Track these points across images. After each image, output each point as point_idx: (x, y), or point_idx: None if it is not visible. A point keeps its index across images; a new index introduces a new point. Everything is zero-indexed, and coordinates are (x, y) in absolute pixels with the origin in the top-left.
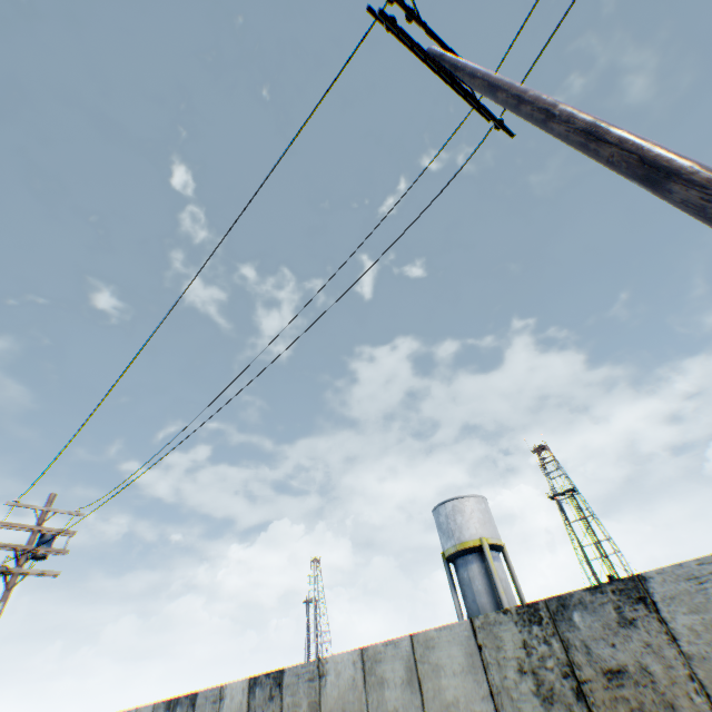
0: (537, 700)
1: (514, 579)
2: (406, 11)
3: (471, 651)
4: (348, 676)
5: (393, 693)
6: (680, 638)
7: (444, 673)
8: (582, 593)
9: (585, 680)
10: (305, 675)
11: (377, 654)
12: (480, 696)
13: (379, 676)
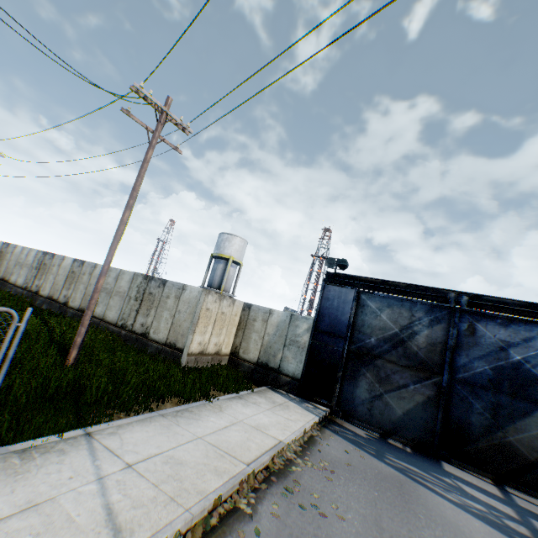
0: (136, 292)
1: (237, 277)
2: (144, 99)
3: (131, 279)
4: None
5: (111, 279)
6: (164, 293)
7: (123, 280)
8: (157, 278)
9: (146, 292)
10: (91, 266)
11: (112, 270)
12: (127, 287)
13: (110, 275)
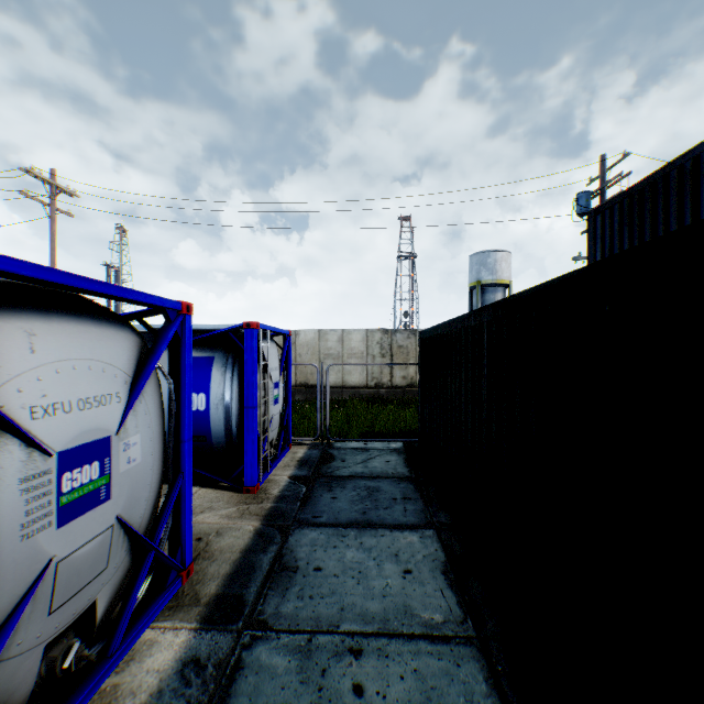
0: None
1: None
2: None
3: None
4: None
5: None
6: None
7: None
8: None
9: None
10: None
11: None
12: None
13: None
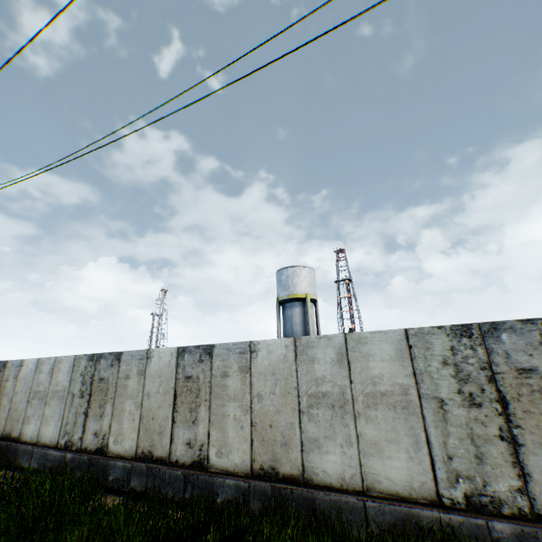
0: (454, 381)
1: (318, 320)
2: None
3: (401, 349)
4: (280, 355)
5: (322, 368)
6: None
7: (373, 360)
8: (514, 323)
9: (499, 373)
10: (236, 351)
11: (310, 344)
12: (403, 375)
13: (311, 357)
